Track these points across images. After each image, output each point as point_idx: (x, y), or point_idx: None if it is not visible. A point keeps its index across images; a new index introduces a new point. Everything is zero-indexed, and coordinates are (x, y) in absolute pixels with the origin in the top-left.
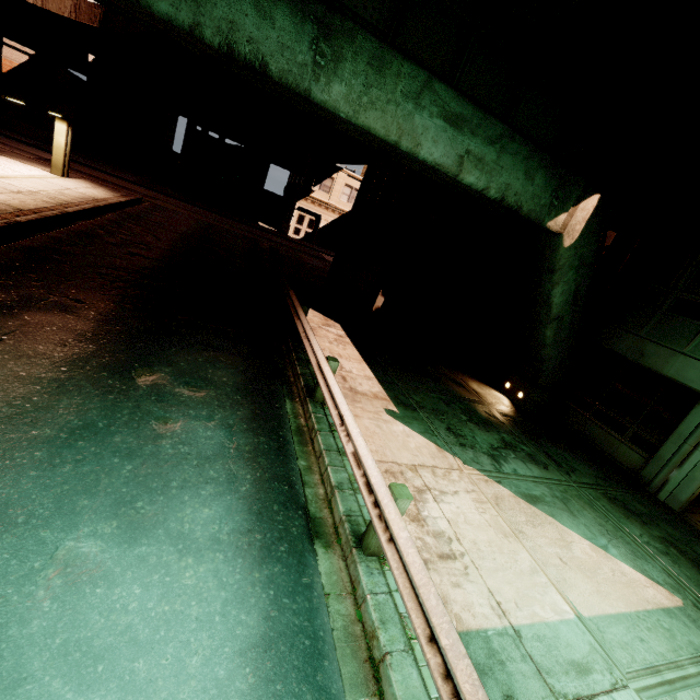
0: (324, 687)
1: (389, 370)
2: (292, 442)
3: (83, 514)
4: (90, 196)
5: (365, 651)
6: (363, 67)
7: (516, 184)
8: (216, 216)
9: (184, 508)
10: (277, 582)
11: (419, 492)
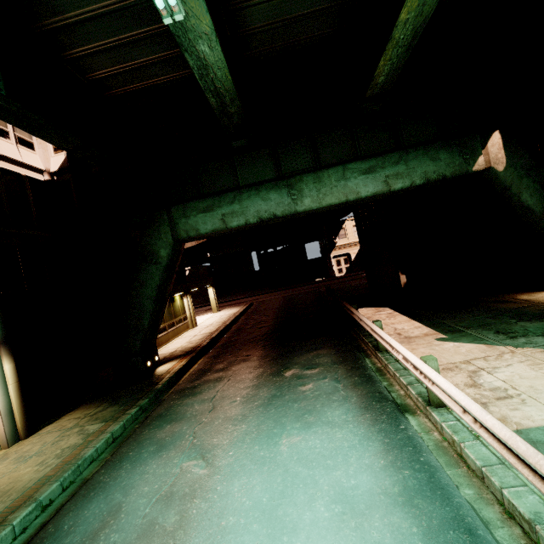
0: (425, 463)
1: (434, 317)
2: (375, 376)
3: (286, 423)
4: (231, 313)
5: (453, 452)
6: (312, 186)
7: (430, 168)
8: (290, 290)
9: (326, 413)
10: (384, 430)
11: (473, 372)
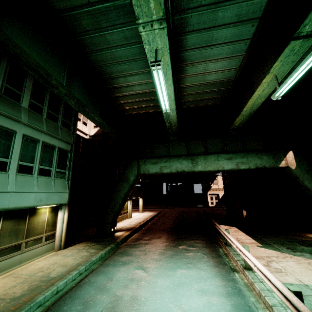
0: (238, 287)
1: (259, 236)
2: (223, 256)
3: (179, 265)
4: (149, 215)
5: (251, 287)
6: (202, 161)
7: (258, 162)
8: (182, 208)
9: (198, 264)
10: (223, 274)
11: (269, 261)
